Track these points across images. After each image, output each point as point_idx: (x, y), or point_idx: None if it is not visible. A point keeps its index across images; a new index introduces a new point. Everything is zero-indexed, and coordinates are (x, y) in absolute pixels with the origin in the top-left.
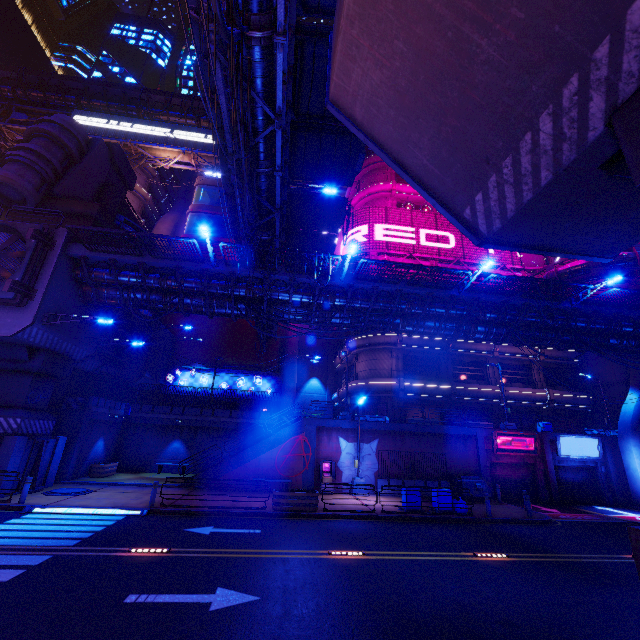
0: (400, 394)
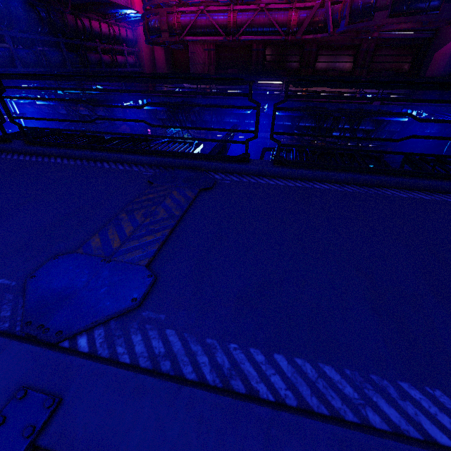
0: (208, 136)
